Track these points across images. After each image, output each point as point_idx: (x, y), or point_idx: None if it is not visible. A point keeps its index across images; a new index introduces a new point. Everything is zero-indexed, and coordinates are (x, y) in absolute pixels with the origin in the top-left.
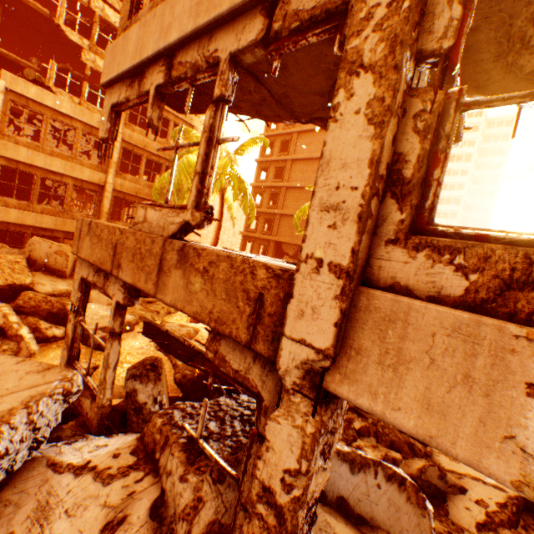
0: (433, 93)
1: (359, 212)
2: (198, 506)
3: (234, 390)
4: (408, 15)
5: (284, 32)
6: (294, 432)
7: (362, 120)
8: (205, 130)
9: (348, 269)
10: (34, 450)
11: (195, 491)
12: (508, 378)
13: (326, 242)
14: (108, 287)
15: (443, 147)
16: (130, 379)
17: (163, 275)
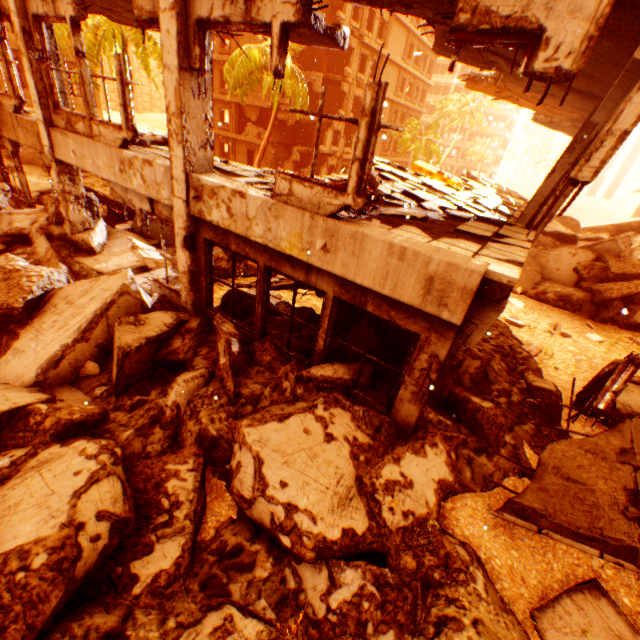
0: (45, 65)
1: (40, 105)
2: (59, 214)
3: (130, 218)
4: (25, 40)
5: (7, 15)
6: (55, 173)
7: (30, 74)
8: (3, 56)
9: (45, 122)
10: (1, 211)
11: (56, 210)
12: (68, 144)
13: (39, 114)
14: (5, 144)
15: (54, 83)
16: (42, 196)
17: (18, 132)
